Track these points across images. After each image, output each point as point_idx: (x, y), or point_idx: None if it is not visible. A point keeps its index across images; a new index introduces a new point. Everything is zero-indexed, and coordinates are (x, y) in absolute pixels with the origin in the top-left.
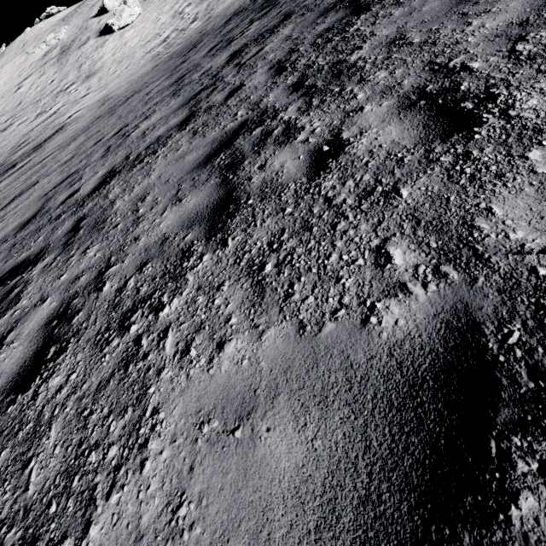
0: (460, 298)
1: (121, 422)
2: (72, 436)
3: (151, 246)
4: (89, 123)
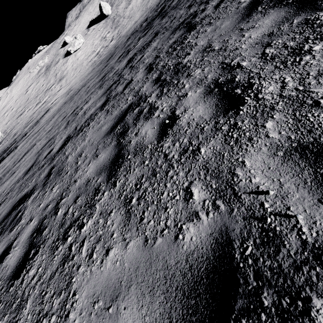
0: (224, 222)
1: (58, 300)
2: (36, 308)
3: (81, 186)
4: (61, 106)
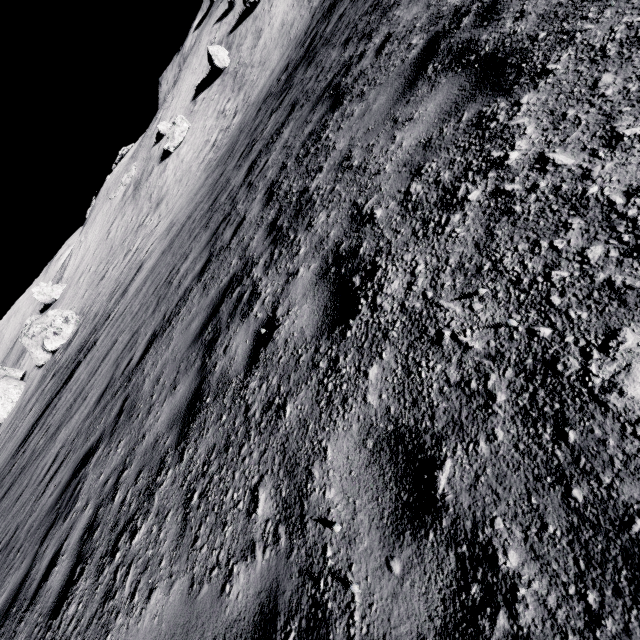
0: (277, 574)
1: None
2: None
3: (148, 449)
4: (156, 260)
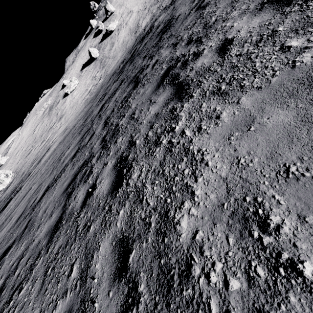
0: (73, 302)
1: None
2: None
3: (34, 247)
4: (56, 146)
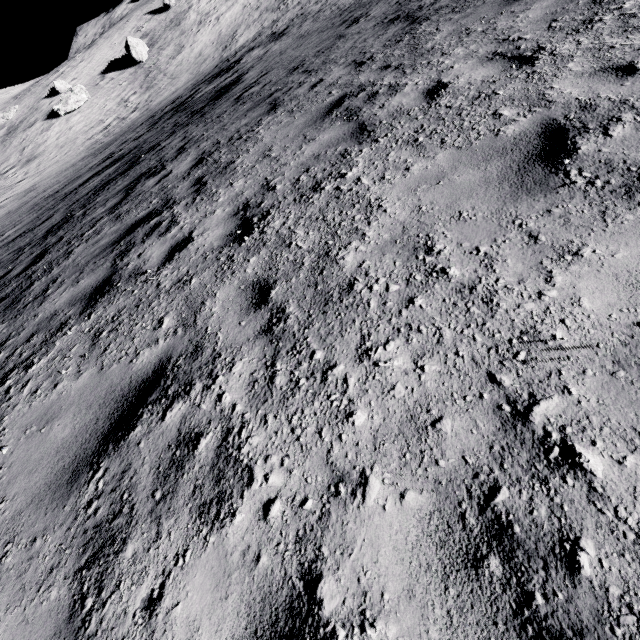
0: None
1: None
2: None
3: None
4: None
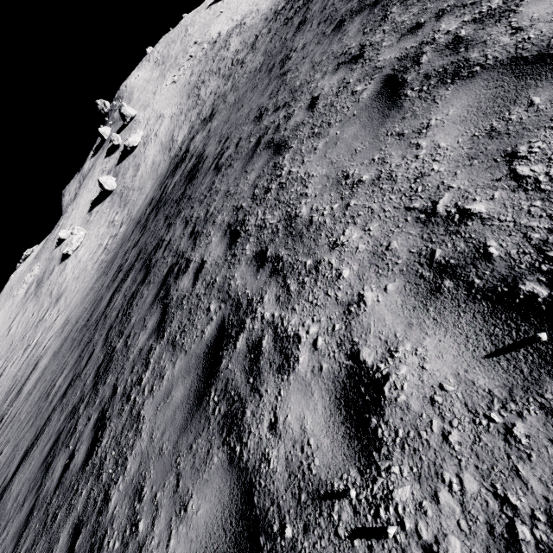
0: None
1: None
2: None
3: None
4: (48, 361)
